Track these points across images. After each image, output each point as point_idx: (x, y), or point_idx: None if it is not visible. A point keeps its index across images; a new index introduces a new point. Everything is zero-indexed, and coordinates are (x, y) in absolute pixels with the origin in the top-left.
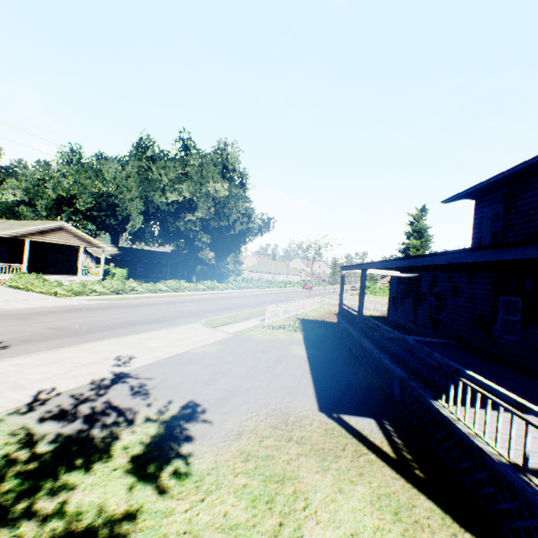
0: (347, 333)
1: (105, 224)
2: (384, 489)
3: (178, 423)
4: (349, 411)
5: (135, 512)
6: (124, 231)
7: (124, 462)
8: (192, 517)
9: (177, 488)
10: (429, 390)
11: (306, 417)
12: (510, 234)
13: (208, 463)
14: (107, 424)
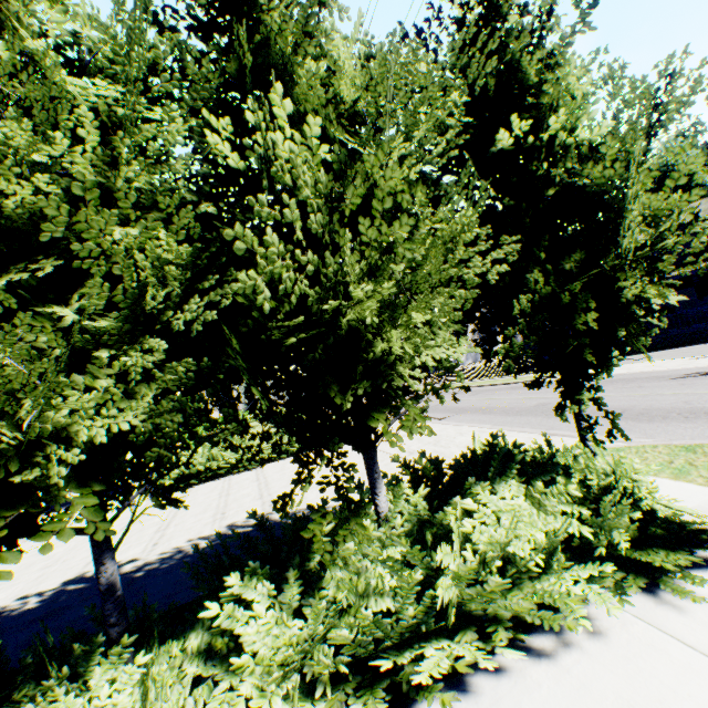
0: None
1: None
2: None
3: None
4: None
5: None
6: None
7: None
8: None
9: None
10: None
11: None
12: None
13: None
14: None
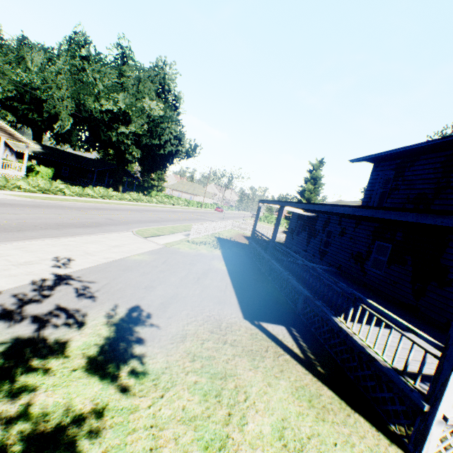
0: (257, 254)
1: (27, 118)
2: (299, 383)
3: (128, 326)
4: (266, 319)
5: (102, 410)
6: (49, 130)
7: (83, 363)
8: (155, 412)
9: (138, 387)
10: (330, 309)
11: (235, 323)
12: (395, 196)
13: (162, 363)
14: (57, 325)
